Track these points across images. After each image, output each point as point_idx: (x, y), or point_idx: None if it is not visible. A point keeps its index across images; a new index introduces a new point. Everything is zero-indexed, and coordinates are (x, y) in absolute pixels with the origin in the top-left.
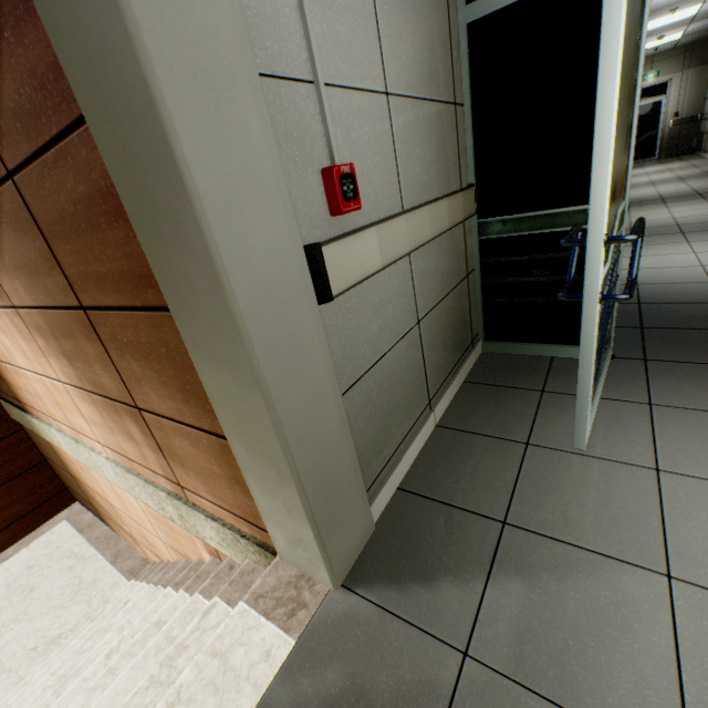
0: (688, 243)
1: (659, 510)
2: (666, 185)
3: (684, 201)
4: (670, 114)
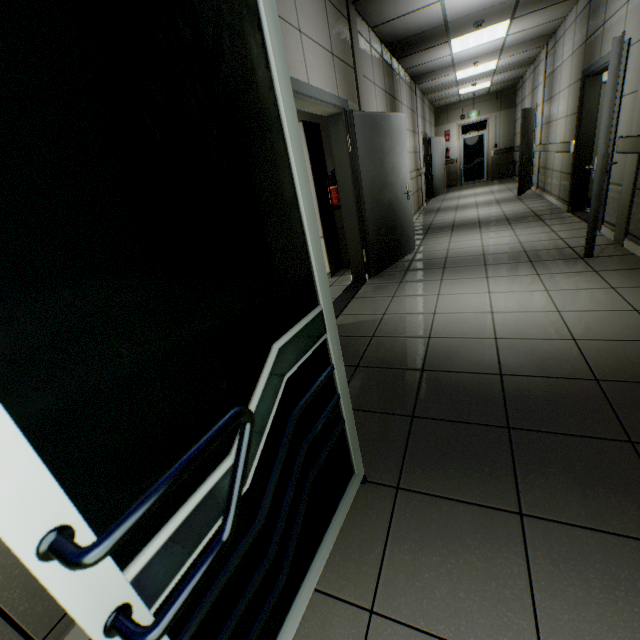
0: (487, 279)
1: None
2: (486, 207)
3: (494, 227)
4: (491, 145)
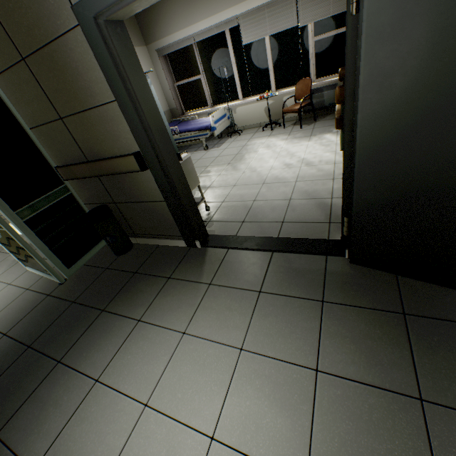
0: None
1: (3, 282)
2: None
3: None
4: None
